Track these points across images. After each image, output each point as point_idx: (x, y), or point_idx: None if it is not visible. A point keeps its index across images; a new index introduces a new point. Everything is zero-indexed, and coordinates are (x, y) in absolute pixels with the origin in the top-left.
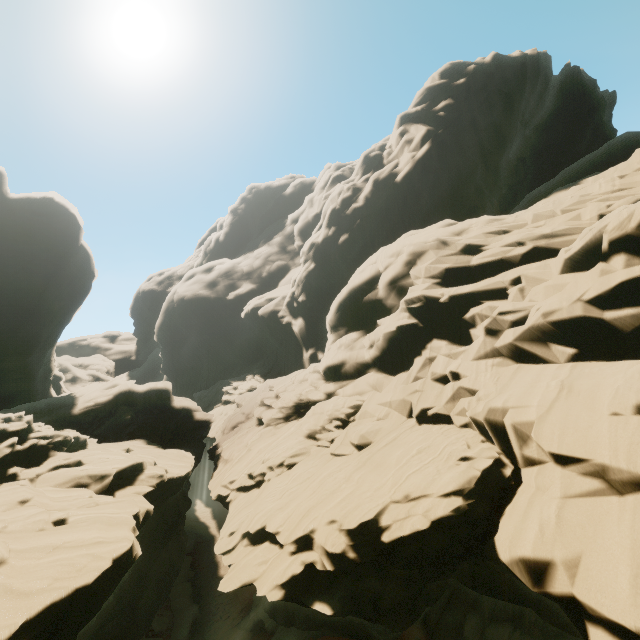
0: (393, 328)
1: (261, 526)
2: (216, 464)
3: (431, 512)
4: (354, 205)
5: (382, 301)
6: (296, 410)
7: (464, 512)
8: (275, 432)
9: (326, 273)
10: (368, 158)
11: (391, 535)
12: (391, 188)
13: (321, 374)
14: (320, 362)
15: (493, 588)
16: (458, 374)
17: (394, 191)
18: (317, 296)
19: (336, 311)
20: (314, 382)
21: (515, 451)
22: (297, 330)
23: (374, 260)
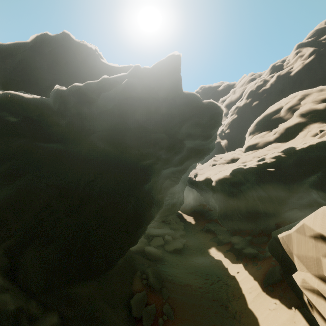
0: (289, 123)
1: (238, 165)
2: (196, 175)
3: (316, 141)
4: (264, 88)
5: (282, 117)
6: (232, 161)
7: None
8: (223, 166)
9: (242, 120)
10: (274, 66)
11: (300, 147)
12: (287, 79)
13: (242, 151)
14: (245, 144)
15: None
16: (323, 130)
17: (288, 80)
18: (235, 130)
19: (255, 125)
20: (240, 153)
21: None
22: (223, 144)
23: (279, 103)
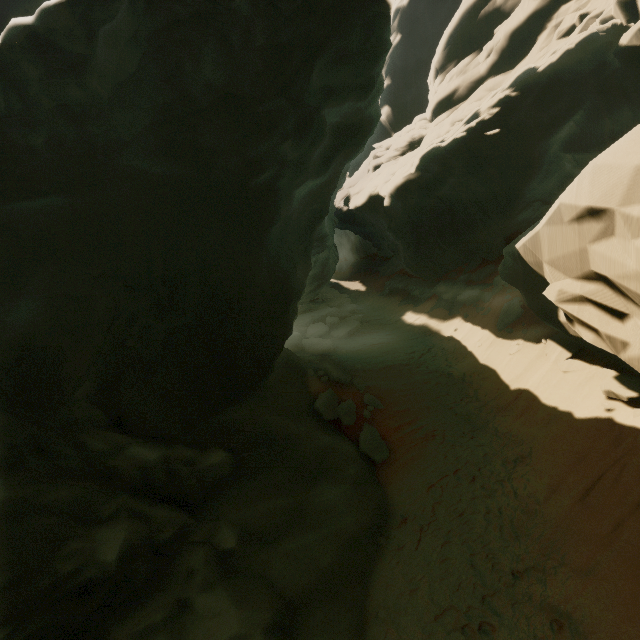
0: (517, 18)
1: (428, 146)
2: (348, 199)
3: (576, 39)
4: None
5: (500, 8)
6: (410, 147)
7: (597, 43)
8: (396, 162)
9: (413, 45)
10: None
11: (545, 63)
12: None
13: (427, 120)
14: (430, 101)
15: (597, 136)
16: (587, 14)
17: None
18: (403, 76)
19: (444, 48)
20: (423, 126)
21: (639, 8)
22: (384, 118)
23: None
